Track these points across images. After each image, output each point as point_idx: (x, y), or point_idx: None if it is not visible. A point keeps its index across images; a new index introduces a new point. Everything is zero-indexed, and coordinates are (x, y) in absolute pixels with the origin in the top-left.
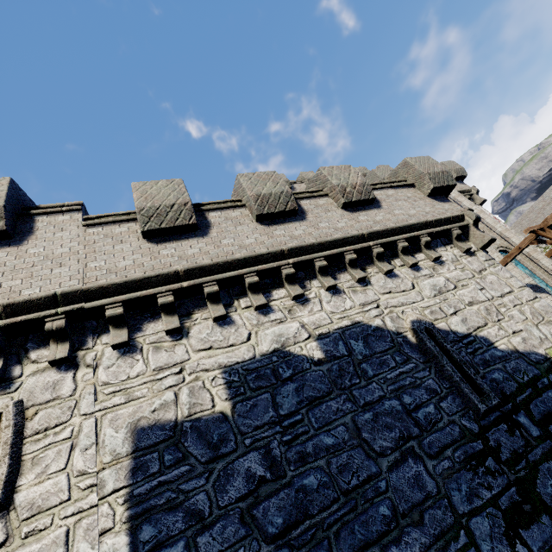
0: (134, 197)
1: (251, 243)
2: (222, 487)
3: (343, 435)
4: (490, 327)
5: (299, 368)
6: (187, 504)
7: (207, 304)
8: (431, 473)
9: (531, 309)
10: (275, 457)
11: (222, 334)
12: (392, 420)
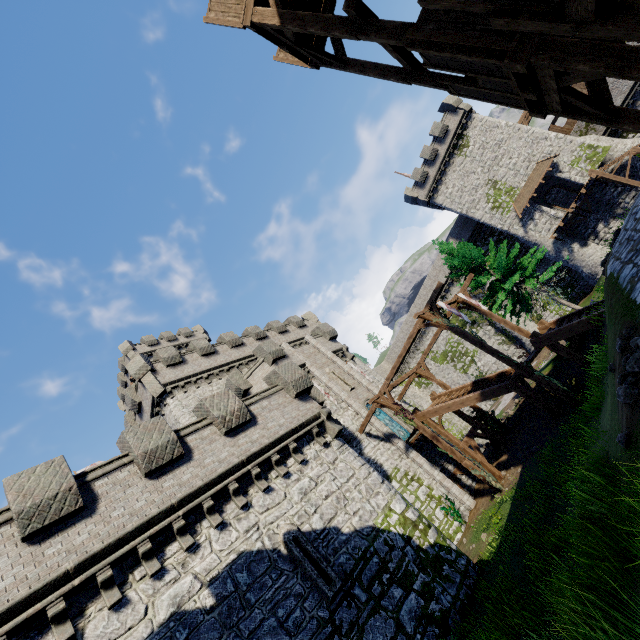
0: (10, 500)
1: (142, 506)
2: None
3: None
4: (339, 515)
5: (194, 624)
6: None
7: (101, 592)
8: None
9: (366, 486)
10: None
11: (119, 620)
12: (270, 638)
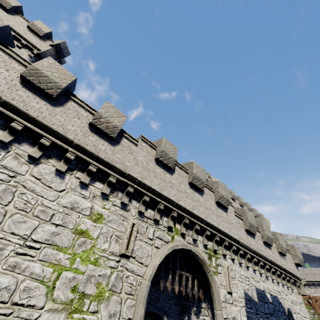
0: (248, 216)
1: (262, 250)
2: None
3: None
4: None
5: (267, 301)
6: None
7: (252, 262)
8: None
9: None
10: None
11: (254, 275)
12: None
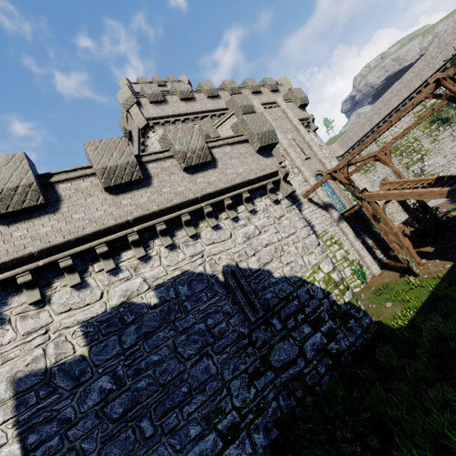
0: None
1: (100, 216)
2: (83, 401)
3: (166, 353)
4: (274, 262)
5: (140, 313)
6: (59, 416)
7: (64, 274)
8: (215, 363)
9: (303, 244)
10: (119, 375)
11: (79, 297)
12: (198, 337)
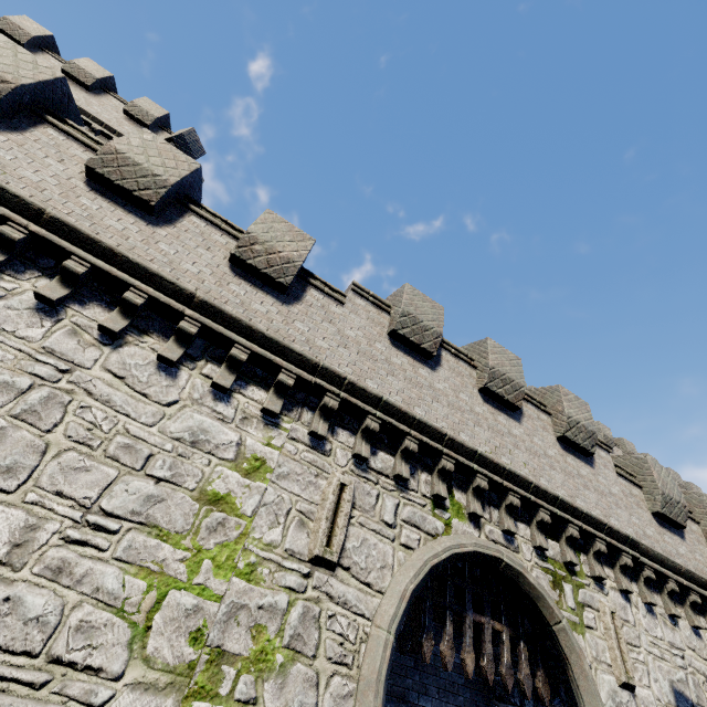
0: (656, 477)
1: None
2: None
3: None
4: None
5: None
6: None
7: (686, 605)
8: None
9: None
10: None
11: (697, 642)
12: None
